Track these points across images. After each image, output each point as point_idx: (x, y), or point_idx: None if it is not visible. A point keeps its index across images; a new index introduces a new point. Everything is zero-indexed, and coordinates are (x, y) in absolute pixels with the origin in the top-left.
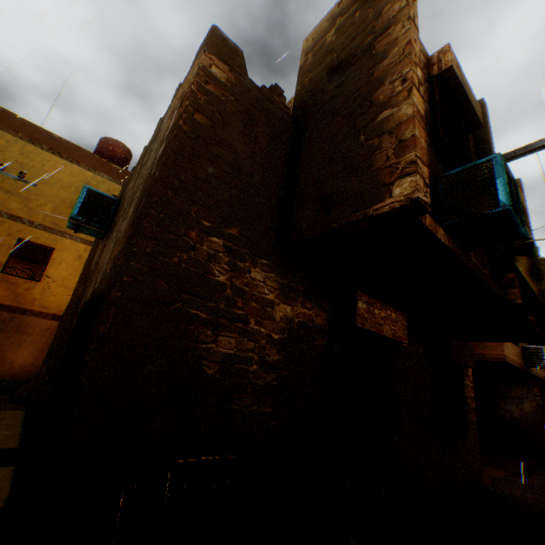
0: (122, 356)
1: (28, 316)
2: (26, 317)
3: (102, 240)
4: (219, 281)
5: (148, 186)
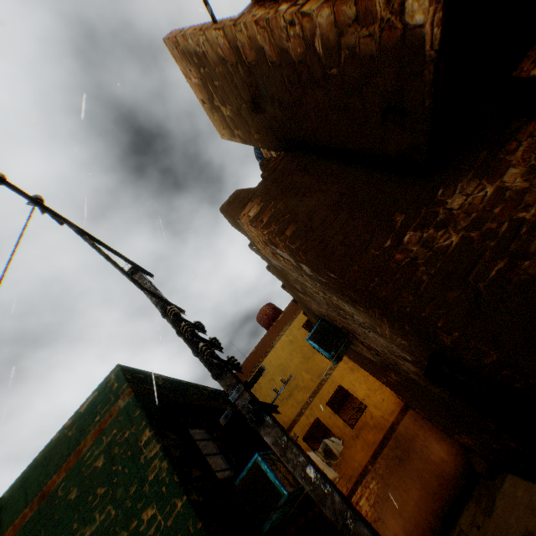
0: (535, 352)
1: (397, 429)
2: (397, 430)
3: (351, 345)
4: (457, 242)
5: (338, 287)
